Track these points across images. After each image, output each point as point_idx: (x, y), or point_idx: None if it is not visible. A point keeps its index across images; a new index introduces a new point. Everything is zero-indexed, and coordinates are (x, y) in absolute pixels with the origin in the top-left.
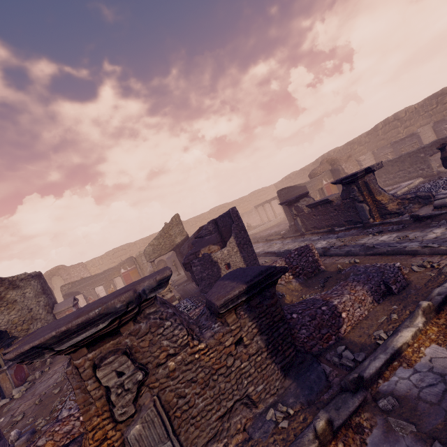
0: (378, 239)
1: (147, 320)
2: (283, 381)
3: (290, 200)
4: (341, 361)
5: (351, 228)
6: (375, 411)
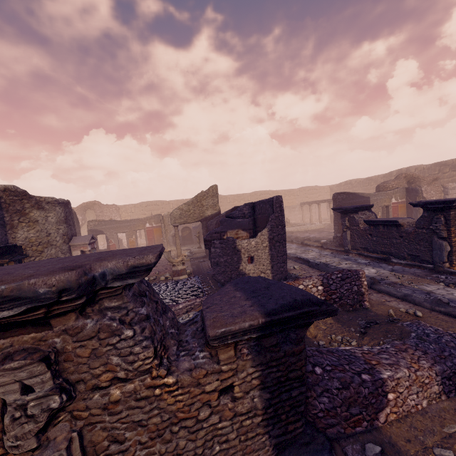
0: (454, 293)
1: (99, 318)
2: None
3: (346, 208)
4: None
5: (414, 266)
6: None
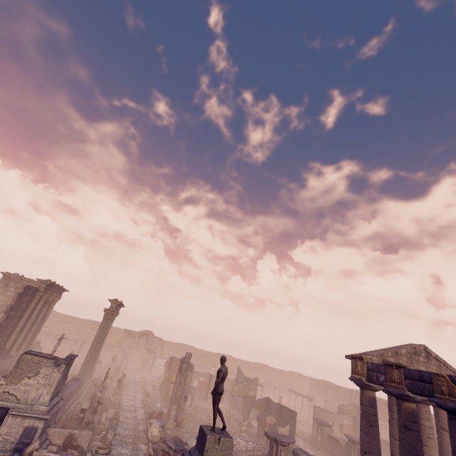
0: None
1: (288, 447)
2: None
3: (320, 422)
4: None
5: None
6: None
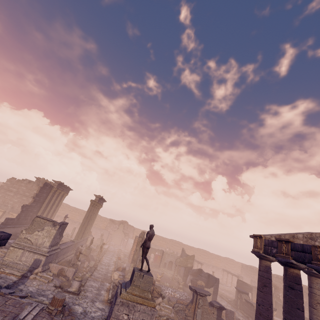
0: None
1: (205, 298)
2: None
3: (239, 290)
4: None
5: None
6: None
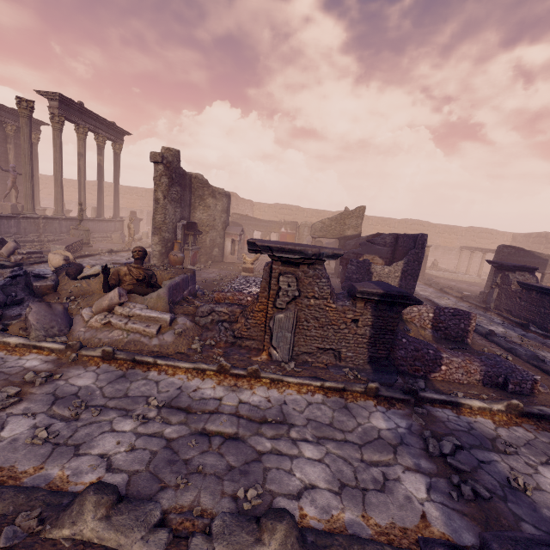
0: None
1: (314, 271)
2: (365, 364)
3: (503, 264)
4: (413, 383)
5: None
6: (409, 407)
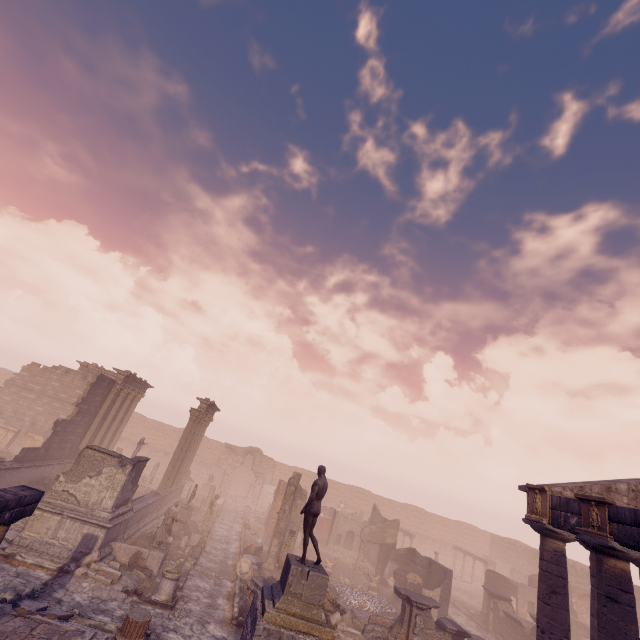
0: None
1: (428, 613)
2: None
3: (492, 592)
4: None
5: None
6: None
